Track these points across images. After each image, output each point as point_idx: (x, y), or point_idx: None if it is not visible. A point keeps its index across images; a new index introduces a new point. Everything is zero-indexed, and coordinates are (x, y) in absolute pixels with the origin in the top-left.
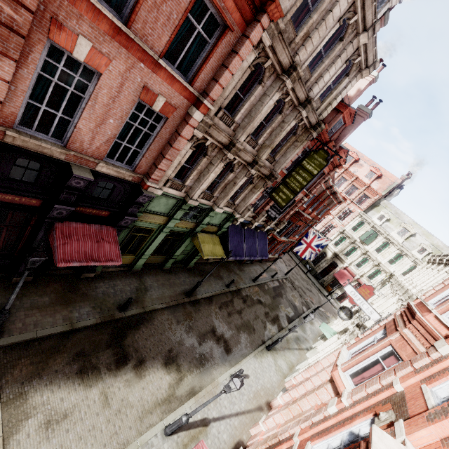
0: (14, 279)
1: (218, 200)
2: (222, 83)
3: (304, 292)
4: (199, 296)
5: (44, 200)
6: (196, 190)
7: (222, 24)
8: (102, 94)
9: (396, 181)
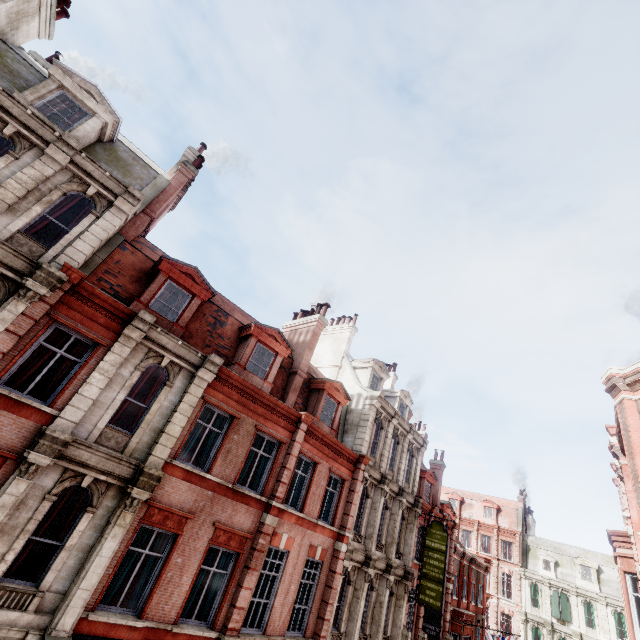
0: None
1: (372, 638)
2: (351, 514)
3: None
4: None
5: None
6: (353, 633)
7: (340, 479)
8: (289, 566)
9: (517, 506)
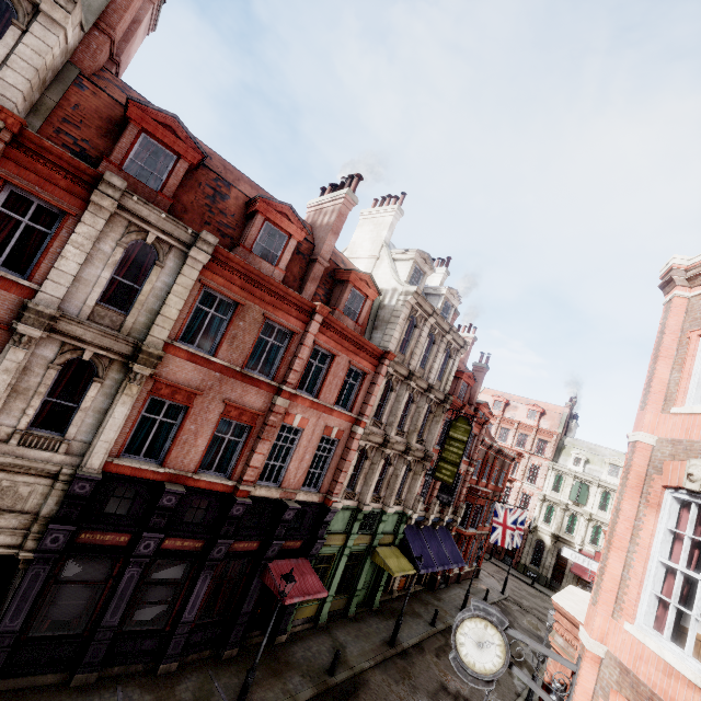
0: (225, 654)
1: (386, 499)
2: (371, 404)
3: (544, 613)
4: (405, 643)
5: (263, 540)
6: (367, 494)
7: (362, 372)
8: (304, 440)
9: (563, 411)
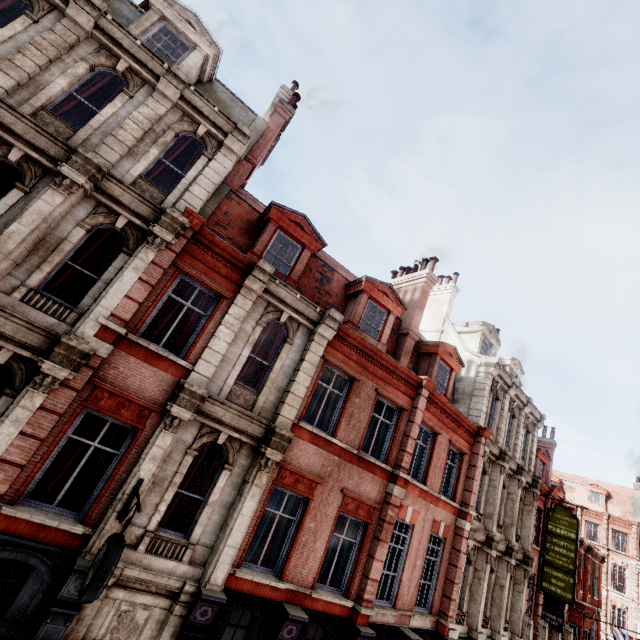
0: None
1: (493, 621)
2: (474, 491)
3: None
4: None
5: None
6: (477, 615)
7: (458, 452)
8: (414, 540)
9: (633, 494)
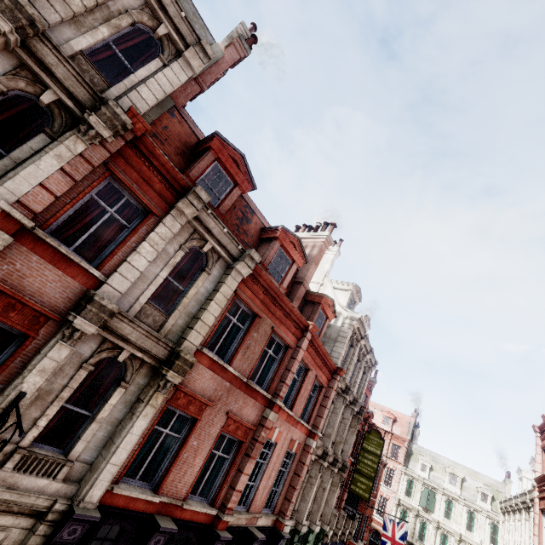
0: None
1: (313, 515)
2: (324, 417)
3: None
4: None
5: None
6: (304, 511)
7: (318, 385)
8: (274, 456)
9: (410, 420)
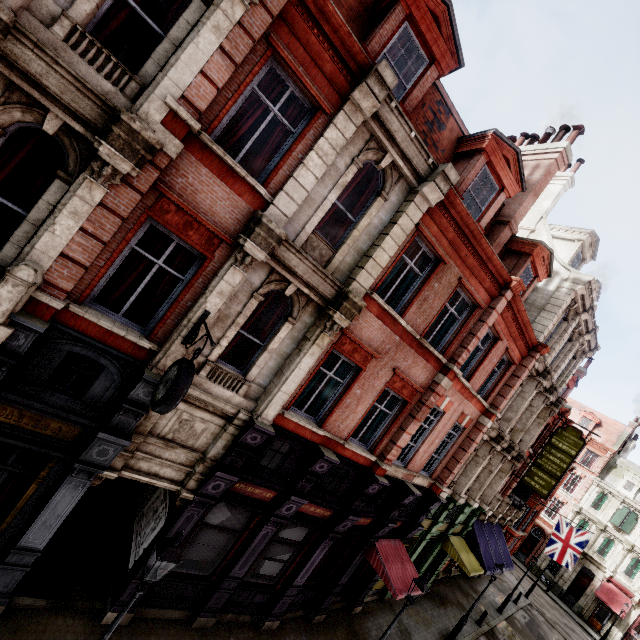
0: (315, 619)
1: (472, 491)
2: (507, 398)
3: (567, 632)
4: None
5: (376, 518)
6: (464, 485)
7: (506, 361)
8: (440, 424)
9: (624, 429)
